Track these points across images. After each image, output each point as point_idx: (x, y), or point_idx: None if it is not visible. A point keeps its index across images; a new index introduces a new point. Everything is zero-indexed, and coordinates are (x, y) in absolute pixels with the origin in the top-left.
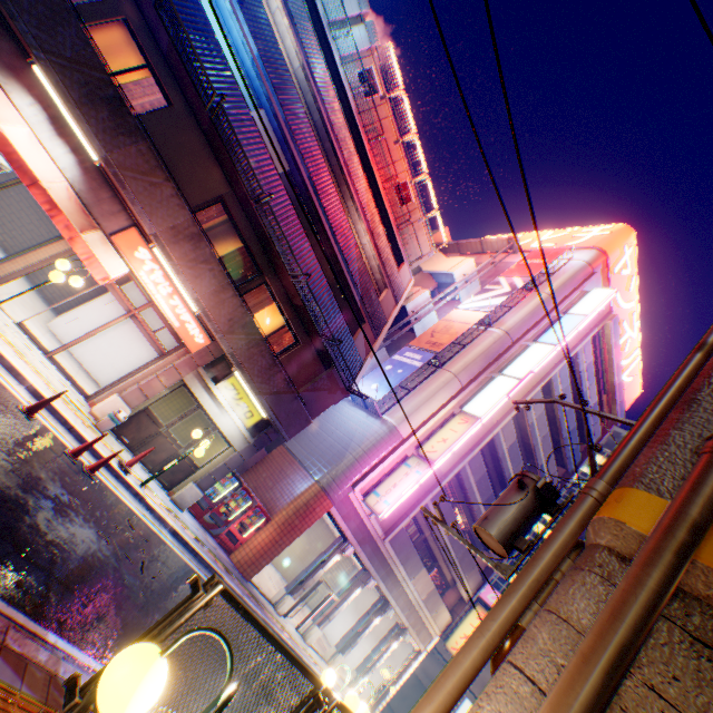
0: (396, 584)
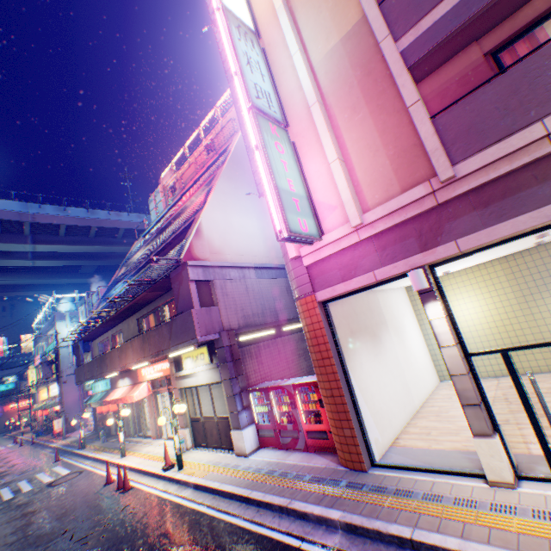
0: None
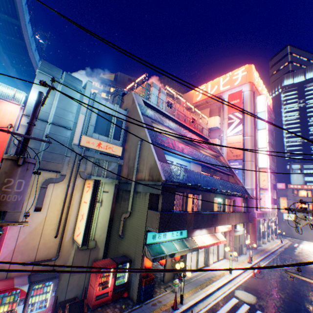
0: (267, 214)
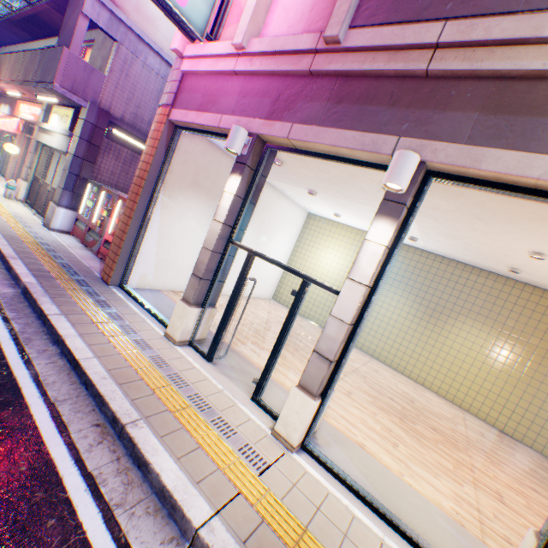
0: None
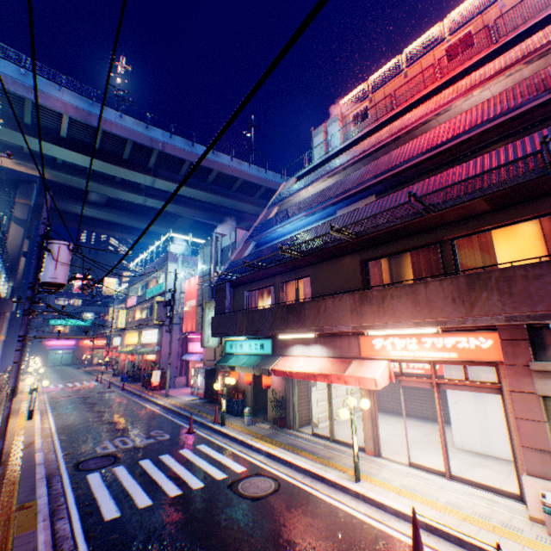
0: None
